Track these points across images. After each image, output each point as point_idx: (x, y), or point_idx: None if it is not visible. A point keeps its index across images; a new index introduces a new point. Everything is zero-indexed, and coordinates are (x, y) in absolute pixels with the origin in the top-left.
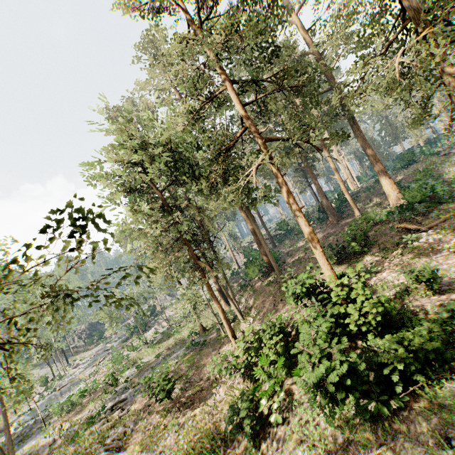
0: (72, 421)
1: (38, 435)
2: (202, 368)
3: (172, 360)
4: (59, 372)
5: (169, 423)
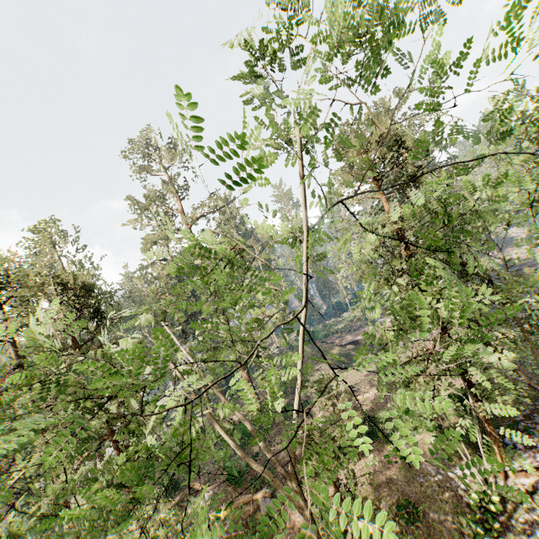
0: None
1: None
2: None
3: None
4: None
5: None
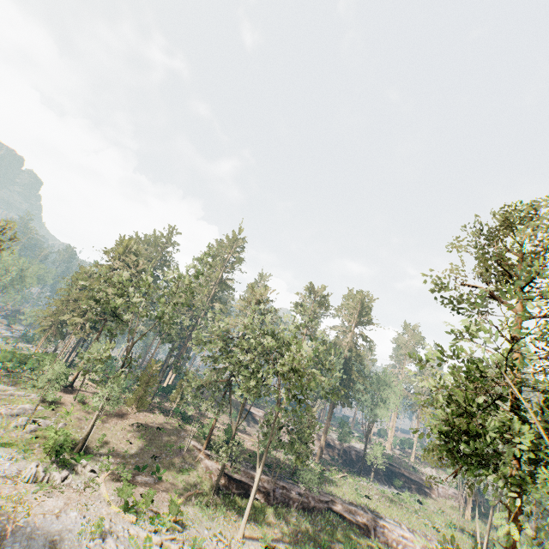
0: None
1: None
2: None
3: None
4: None
5: None
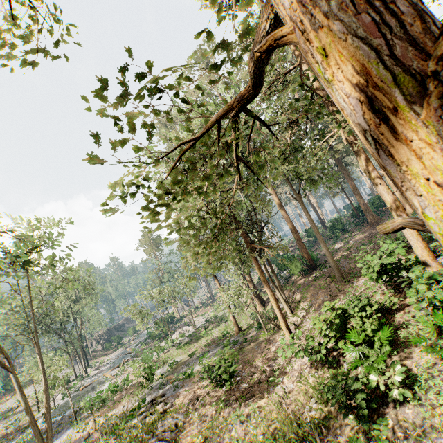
0: (106, 416)
1: (69, 430)
2: (252, 363)
3: (209, 358)
4: (80, 373)
5: (230, 414)
